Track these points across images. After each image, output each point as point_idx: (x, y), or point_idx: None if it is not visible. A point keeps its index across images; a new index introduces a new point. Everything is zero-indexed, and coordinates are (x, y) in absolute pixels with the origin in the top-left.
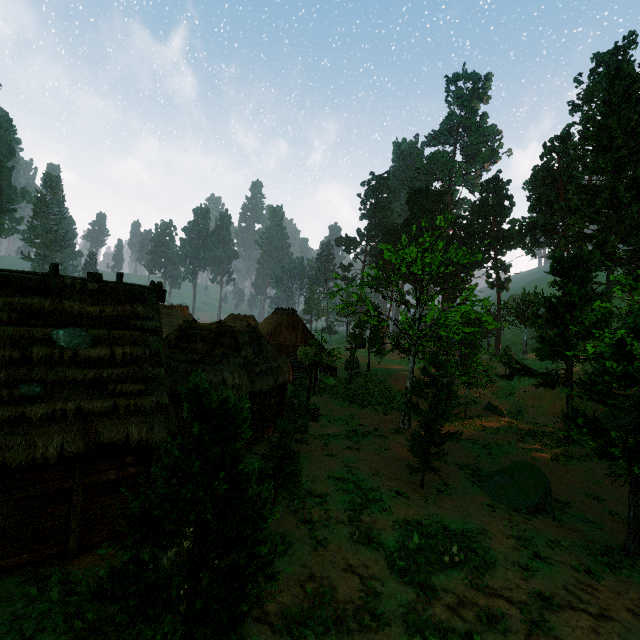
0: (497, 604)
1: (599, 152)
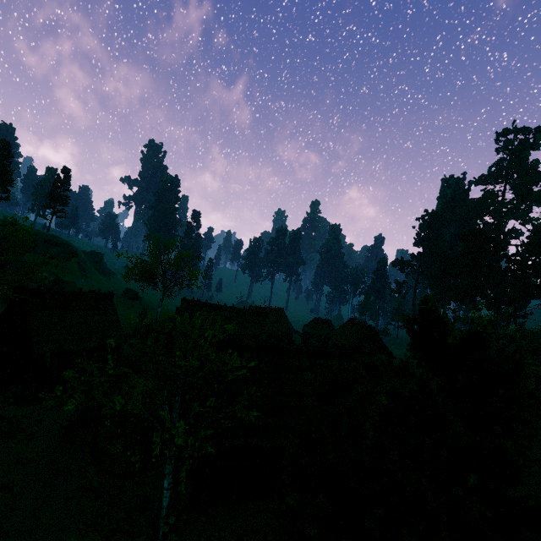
0: None
1: None
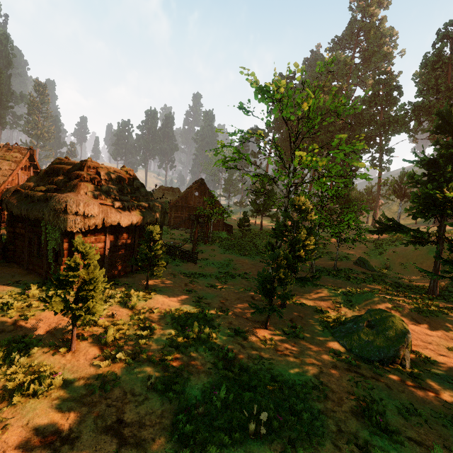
0: None
1: None
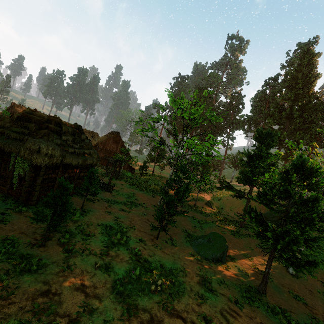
0: (176, 323)
1: (289, 89)
